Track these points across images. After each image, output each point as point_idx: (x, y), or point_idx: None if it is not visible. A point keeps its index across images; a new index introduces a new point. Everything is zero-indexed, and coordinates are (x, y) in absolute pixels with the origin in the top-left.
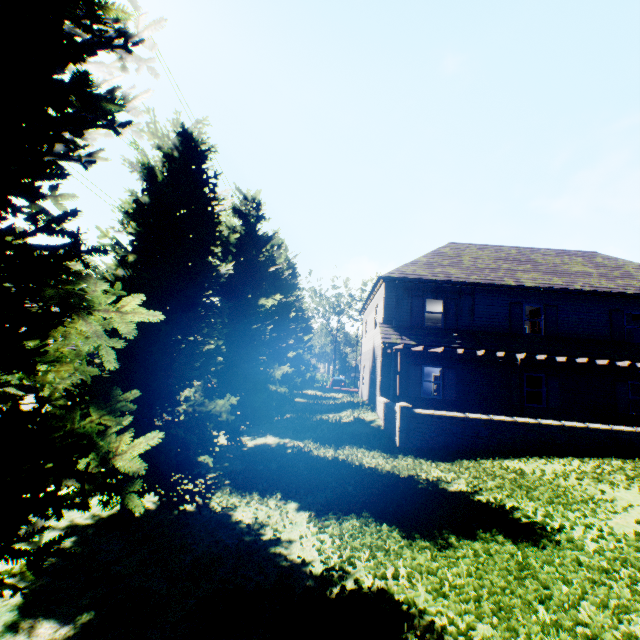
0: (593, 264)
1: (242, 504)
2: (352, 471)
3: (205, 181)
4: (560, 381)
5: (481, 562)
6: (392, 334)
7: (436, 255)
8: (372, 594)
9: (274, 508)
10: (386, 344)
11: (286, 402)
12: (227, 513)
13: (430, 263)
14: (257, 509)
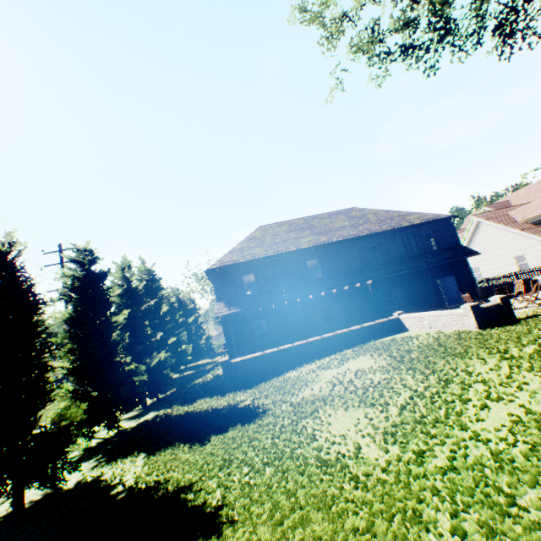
0: (349, 218)
1: (108, 469)
2: (191, 417)
3: (16, 275)
4: (341, 303)
5: (215, 444)
6: (223, 308)
7: (248, 240)
8: (151, 485)
9: (129, 463)
10: (219, 317)
11: (168, 380)
12: (95, 479)
13: (243, 248)
14: (117, 468)
